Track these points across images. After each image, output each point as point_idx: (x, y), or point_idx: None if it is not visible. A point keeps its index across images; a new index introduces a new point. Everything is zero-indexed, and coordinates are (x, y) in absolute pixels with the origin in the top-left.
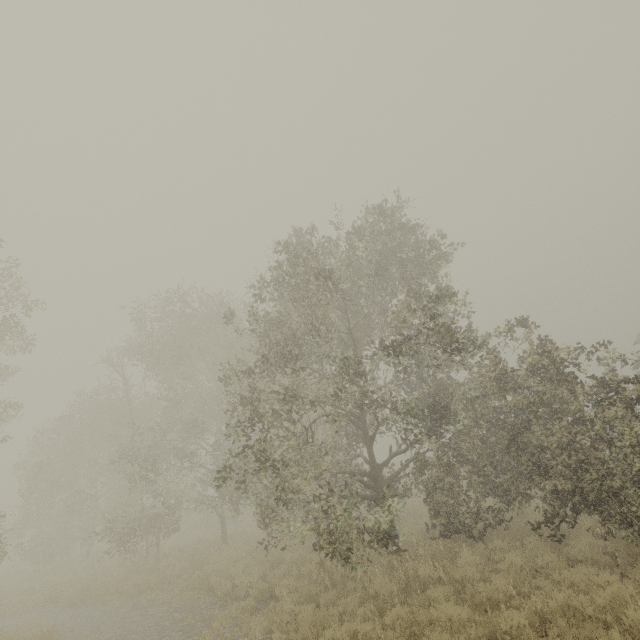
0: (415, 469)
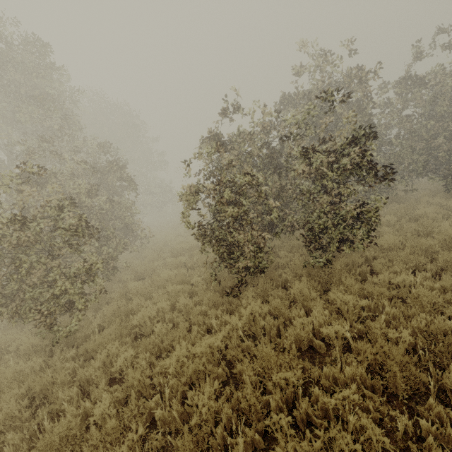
0: None
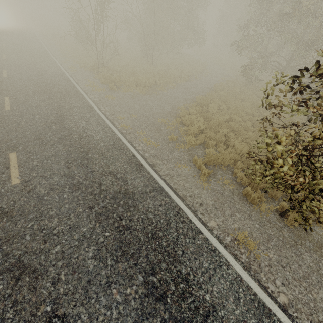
0: (301, 67)
